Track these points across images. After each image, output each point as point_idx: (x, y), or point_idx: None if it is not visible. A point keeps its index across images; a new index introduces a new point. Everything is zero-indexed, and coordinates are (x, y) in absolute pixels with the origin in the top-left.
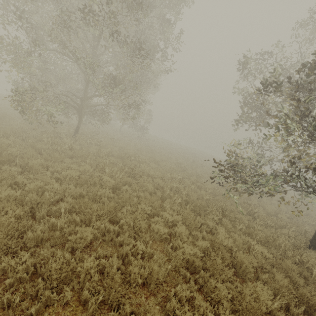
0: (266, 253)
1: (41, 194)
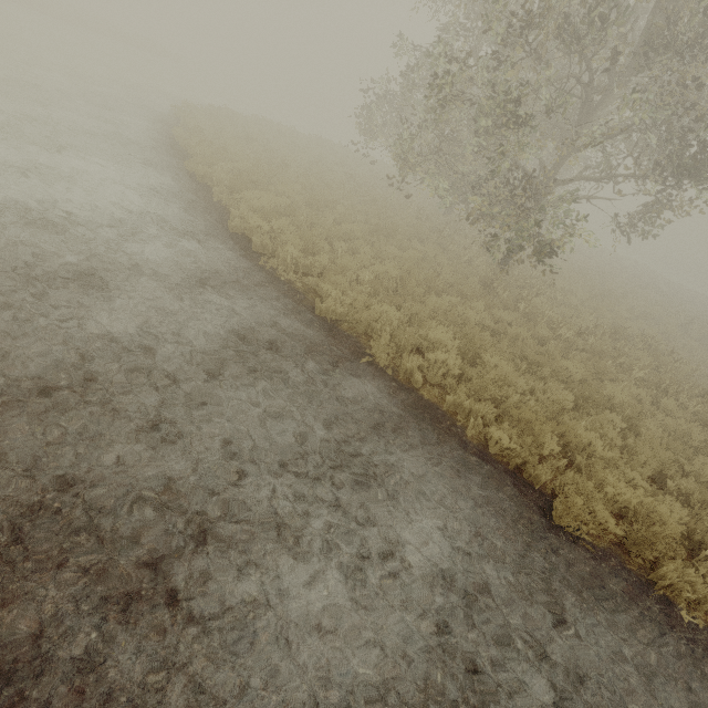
0: None
1: (681, 475)
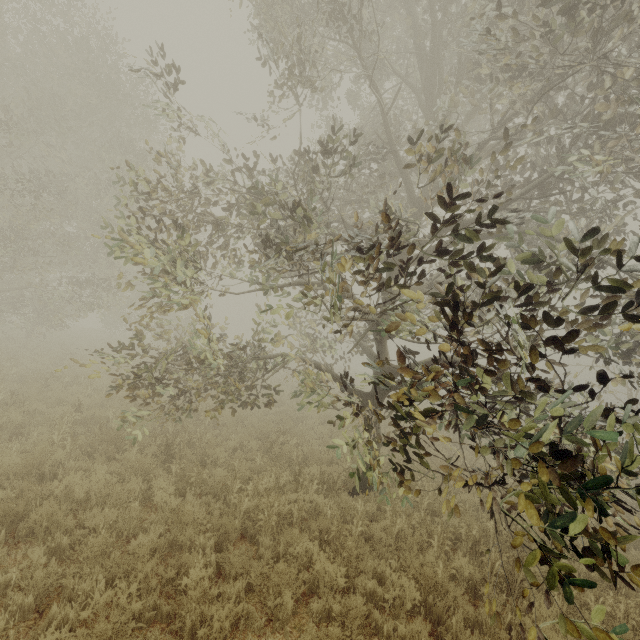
0: (168, 500)
1: None
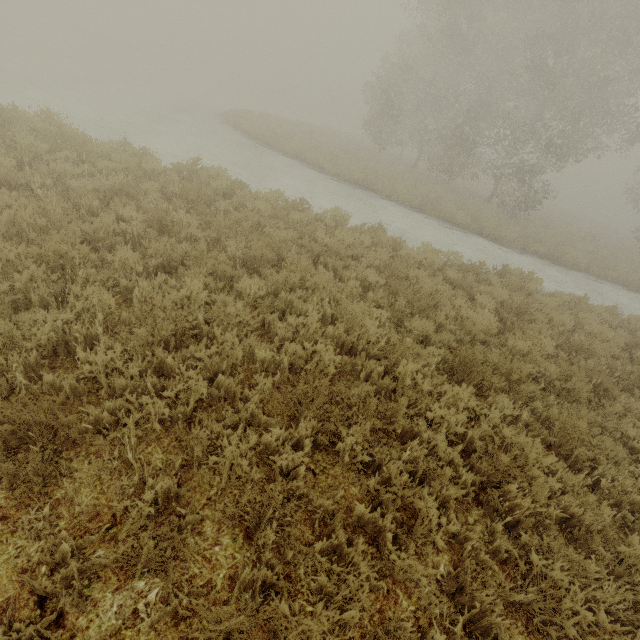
0: None
1: None
